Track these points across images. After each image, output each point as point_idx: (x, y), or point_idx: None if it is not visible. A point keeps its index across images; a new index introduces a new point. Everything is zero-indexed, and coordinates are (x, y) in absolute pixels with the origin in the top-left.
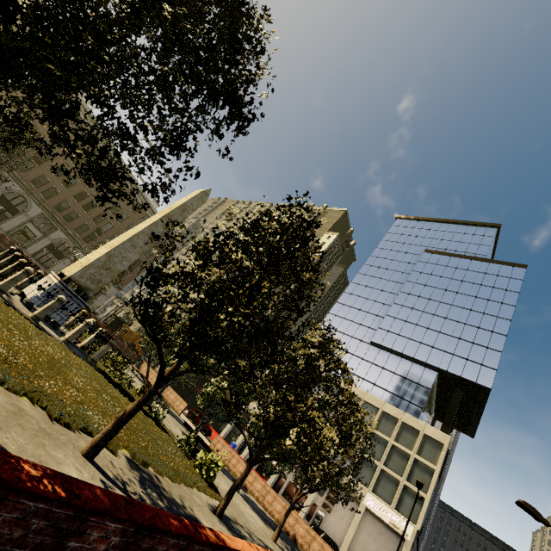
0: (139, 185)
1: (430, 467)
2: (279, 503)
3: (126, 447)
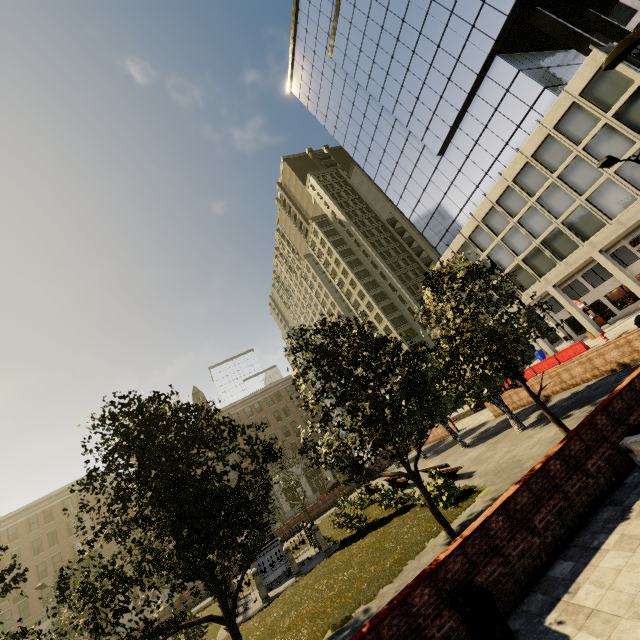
0: (235, 403)
1: (633, 93)
2: (573, 368)
3: (329, 627)
